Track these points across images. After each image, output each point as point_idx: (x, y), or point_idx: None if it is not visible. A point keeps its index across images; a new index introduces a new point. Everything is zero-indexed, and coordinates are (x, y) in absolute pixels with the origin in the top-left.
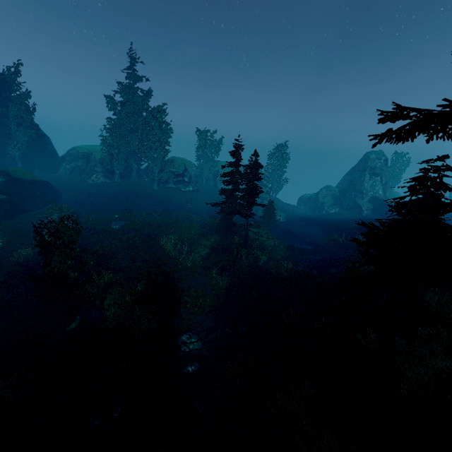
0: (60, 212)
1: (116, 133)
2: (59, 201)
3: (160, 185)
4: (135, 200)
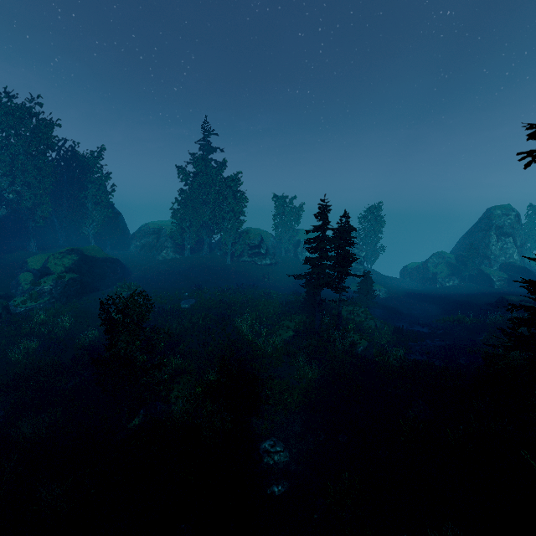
0: (128, 290)
1: (188, 205)
2: (128, 279)
3: (234, 259)
4: (207, 277)
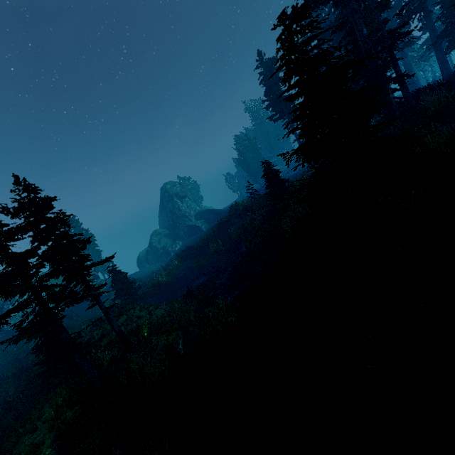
0: None
1: None
2: None
3: None
4: None
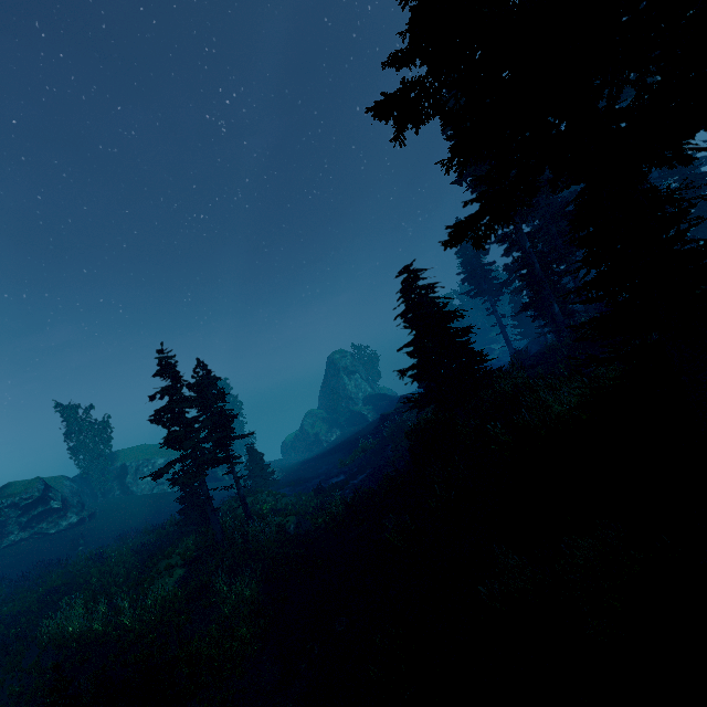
0: None
1: None
2: None
3: None
4: None
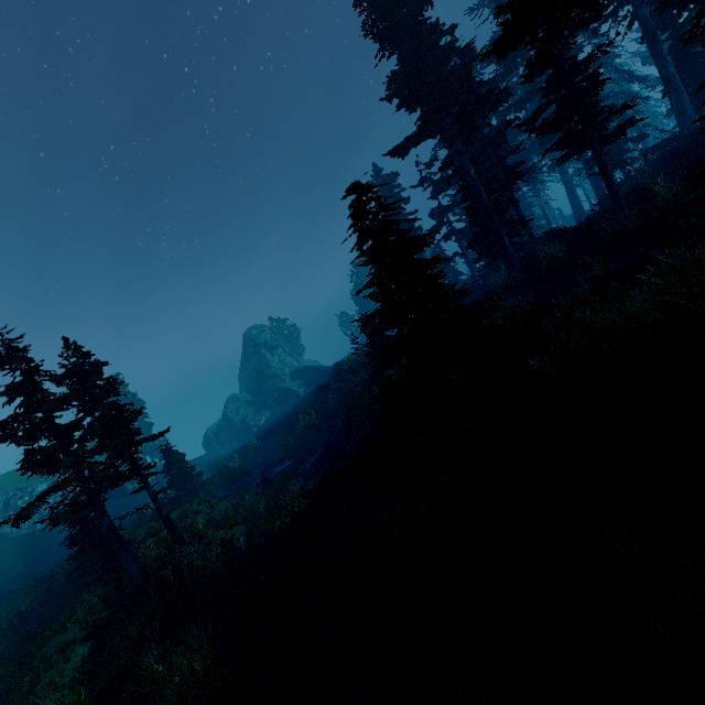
0: None
1: None
2: None
3: None
4: None
